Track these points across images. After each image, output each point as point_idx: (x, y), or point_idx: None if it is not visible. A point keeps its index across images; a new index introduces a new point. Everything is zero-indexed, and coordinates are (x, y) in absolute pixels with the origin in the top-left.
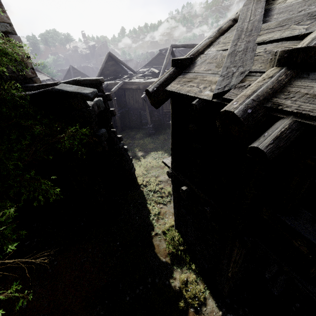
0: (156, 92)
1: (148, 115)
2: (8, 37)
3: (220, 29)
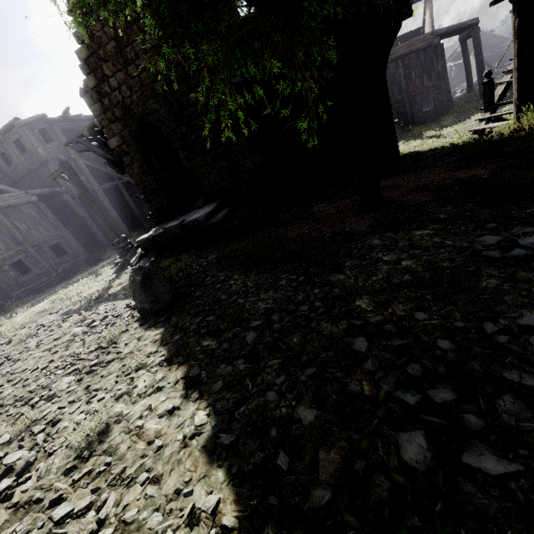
0: None
1: None
2: None
3: None
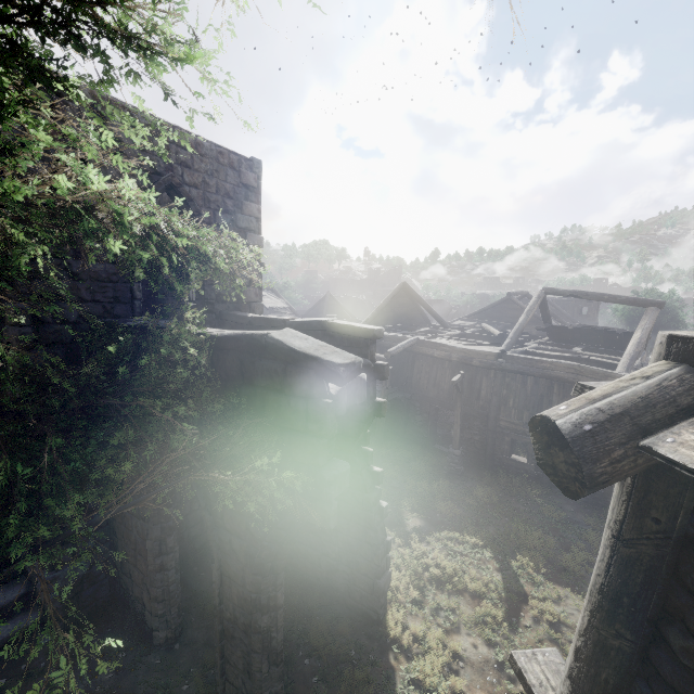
0: (590, 441)
1: (457, 423)
2: (246, 236)
3: None
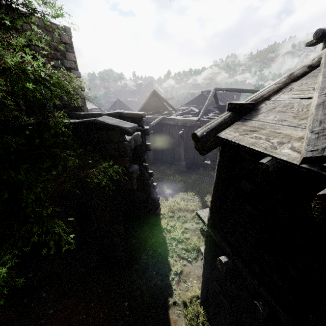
0: (205, 137)
1: (182, 152)
2: (71, 72)
3: (291, 75)
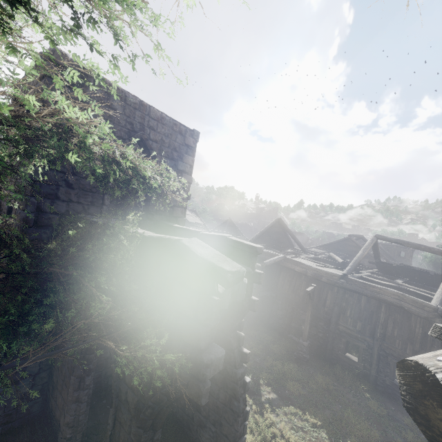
0: None
1: (307, 321)
2: (182, 175)
3: None
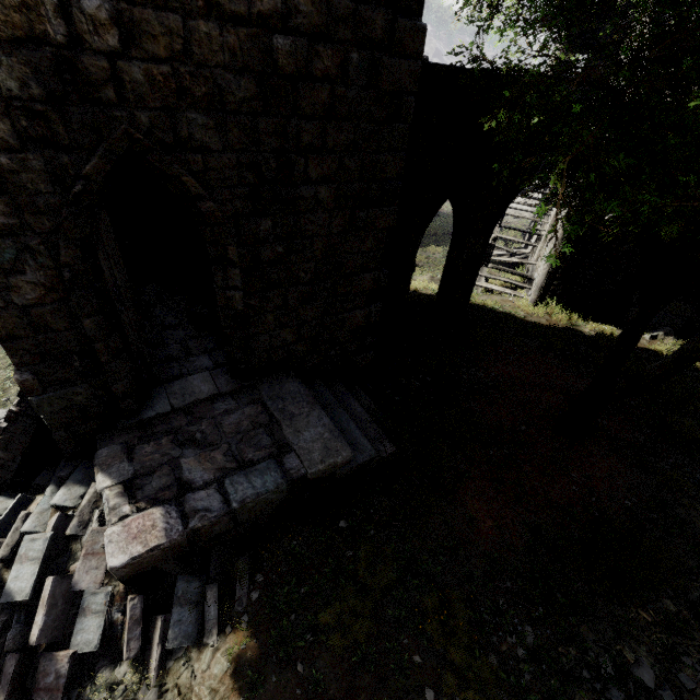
0: None
1: None
2: None
3: None
